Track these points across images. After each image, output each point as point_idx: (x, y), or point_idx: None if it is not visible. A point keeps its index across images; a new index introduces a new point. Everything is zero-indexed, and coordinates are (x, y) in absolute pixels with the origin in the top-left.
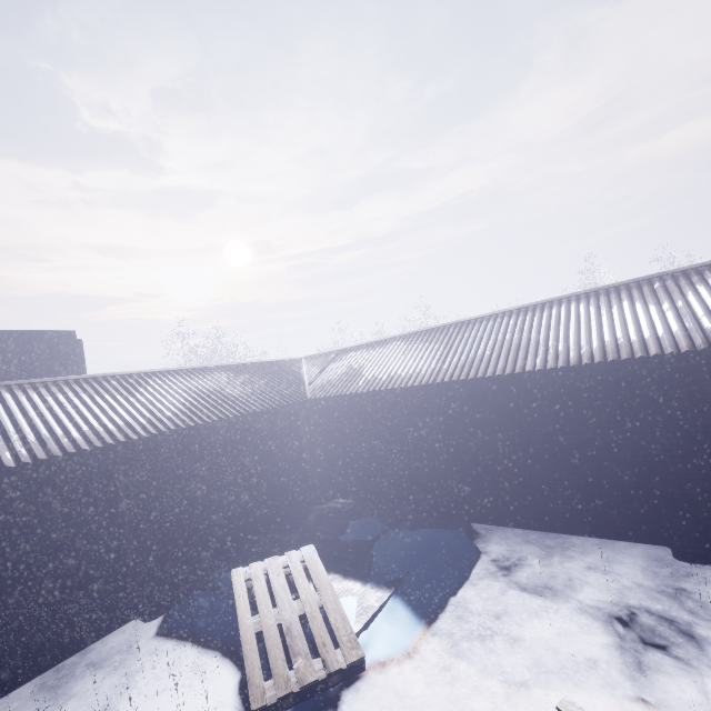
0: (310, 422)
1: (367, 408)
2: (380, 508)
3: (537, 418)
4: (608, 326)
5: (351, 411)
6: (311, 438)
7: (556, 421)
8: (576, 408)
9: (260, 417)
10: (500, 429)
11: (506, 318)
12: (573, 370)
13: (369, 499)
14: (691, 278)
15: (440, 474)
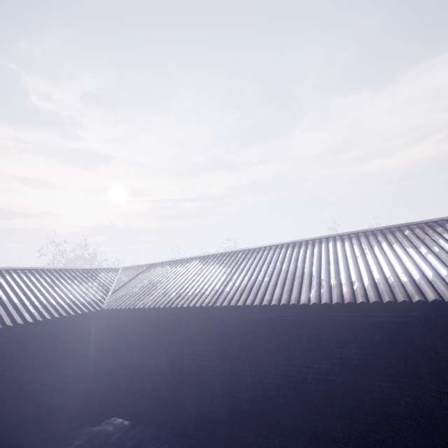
0: (100, 332)
1: (154, 322)
2: (150, 438)
3: (310, 353)
4: (374, 263)
5: (140, 324)
6: (98, 349)
7: (329, 359)
8: (349, 347)
9: (33, 328)
10: (274, 361)
11: (283, 249)
12: (348, 307)
13: (144, 422)
14: (435, 228)
15: (211, 409)
